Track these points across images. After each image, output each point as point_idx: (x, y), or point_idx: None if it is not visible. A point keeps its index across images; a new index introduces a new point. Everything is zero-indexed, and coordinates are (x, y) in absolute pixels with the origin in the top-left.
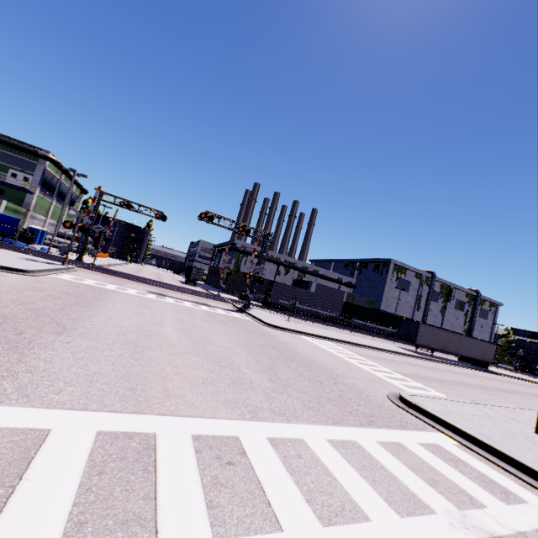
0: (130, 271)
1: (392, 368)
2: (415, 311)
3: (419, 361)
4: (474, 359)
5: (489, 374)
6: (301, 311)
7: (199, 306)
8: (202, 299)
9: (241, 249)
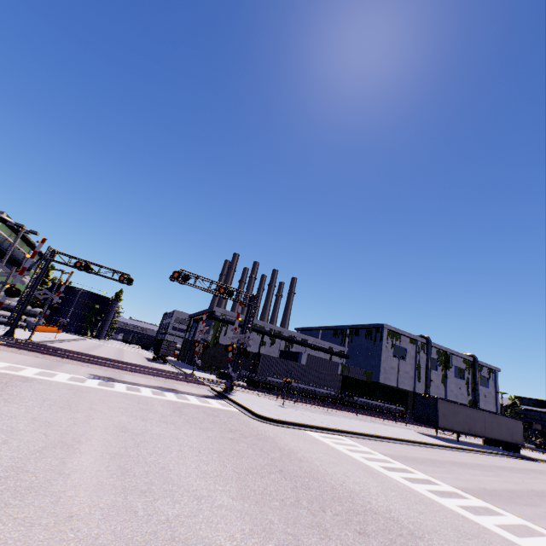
0: (82, 348)
1: (450, 481)
2: (416, 382)
3: (456, 455)
4: (504, 441)
5: (529, 462)
6: (294, 390)
7: (163, 394)
8: (169, 382)
9: (221, 317)
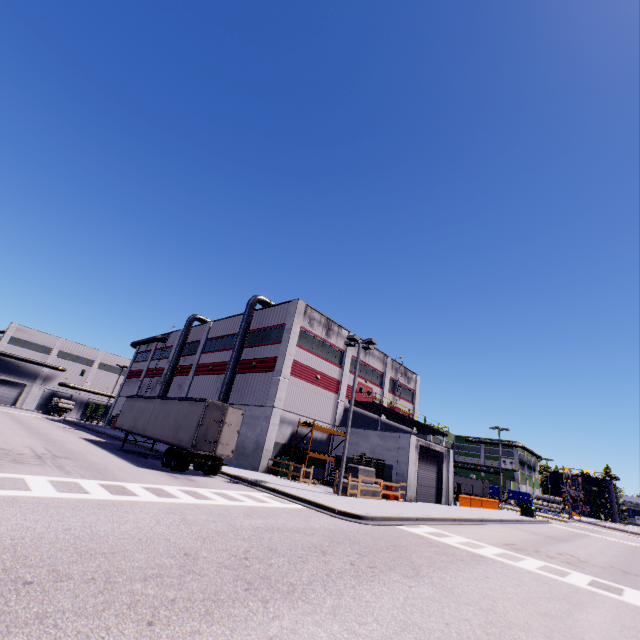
0: None
1: None
2: None
3: None
4: None
5: None
6: None
7: None
8: None
9: None
